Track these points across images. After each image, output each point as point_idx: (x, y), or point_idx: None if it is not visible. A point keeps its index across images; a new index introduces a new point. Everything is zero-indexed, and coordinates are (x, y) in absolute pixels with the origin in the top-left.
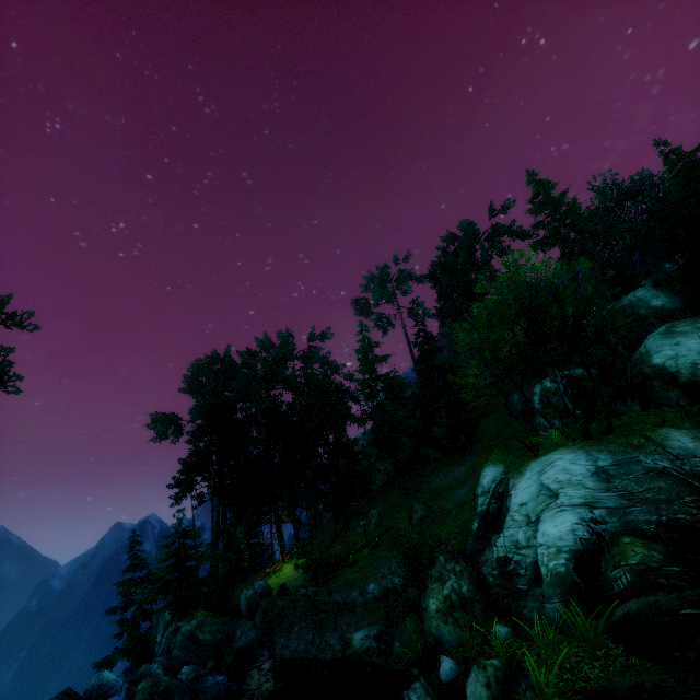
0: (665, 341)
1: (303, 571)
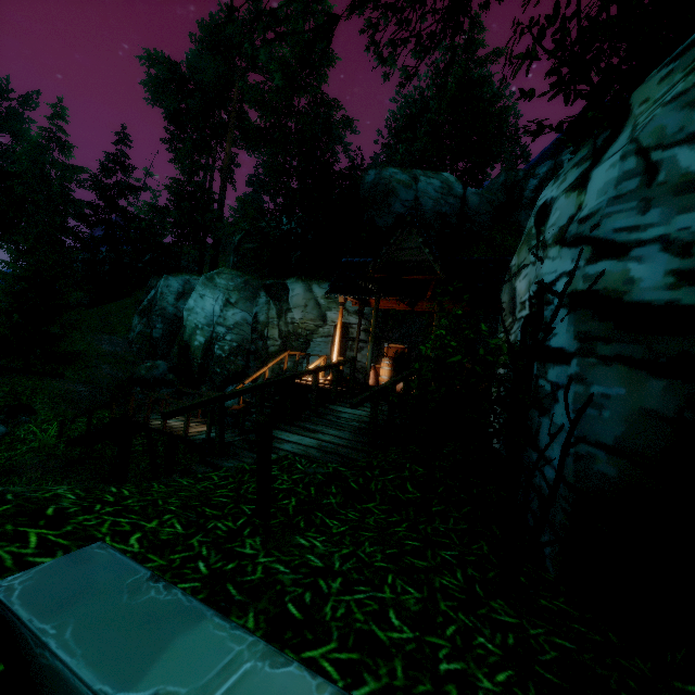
0: (200, 288)
1: None
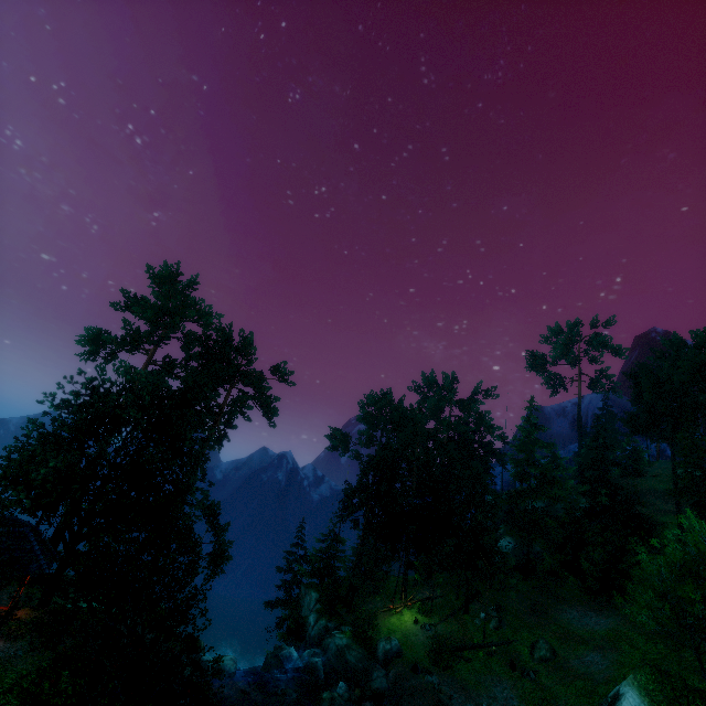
0: None
1: (421, 630)
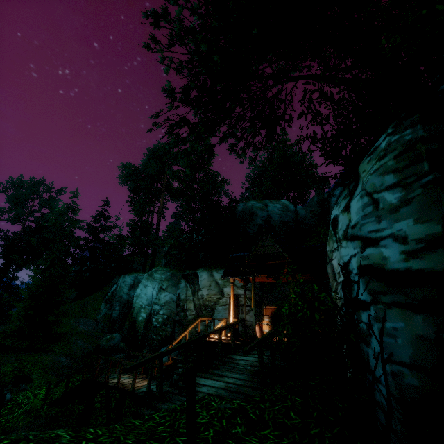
0: (144, 281)
1: None
